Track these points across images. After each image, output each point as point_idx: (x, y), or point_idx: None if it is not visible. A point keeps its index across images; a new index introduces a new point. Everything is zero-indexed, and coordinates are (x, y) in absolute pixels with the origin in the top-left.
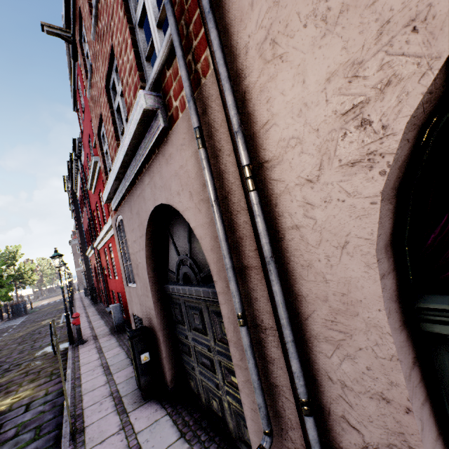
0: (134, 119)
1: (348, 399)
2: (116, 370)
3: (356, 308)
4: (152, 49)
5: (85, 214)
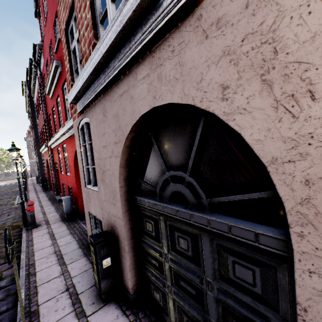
0: None
1: None
2: (69, 261)
3: None
4: None
5: (41, 116)
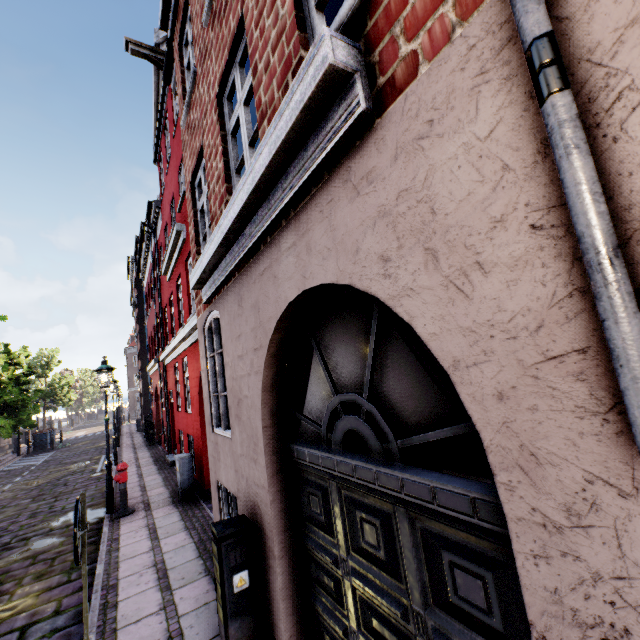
0: (292, 103)
1: None
2: (178, 582)
3: None
4: None
5: (152, 311)
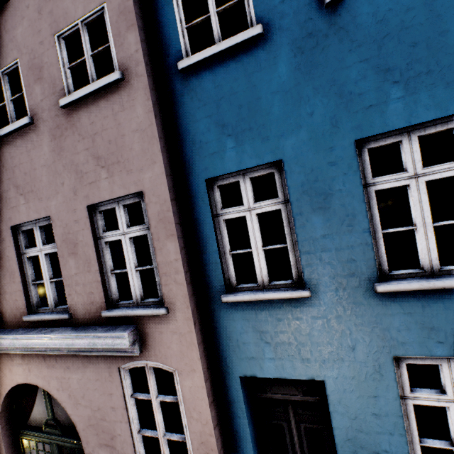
0: None
1: None
2: None
3: None
4: None
5: None
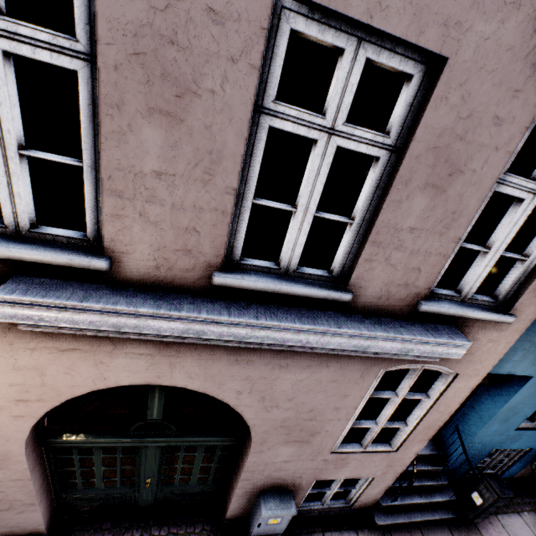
0: None
1: (0, 484)
2: None
3: (11, 457)
4: None
5: None
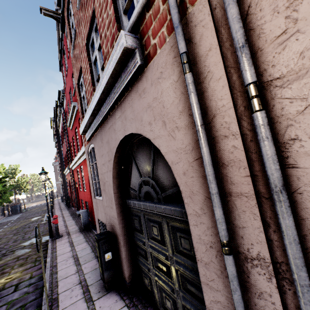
0: (113, 59)
1: None
2: (83, 262)
3: None
4: (130, 3)
5: (65, 144)
